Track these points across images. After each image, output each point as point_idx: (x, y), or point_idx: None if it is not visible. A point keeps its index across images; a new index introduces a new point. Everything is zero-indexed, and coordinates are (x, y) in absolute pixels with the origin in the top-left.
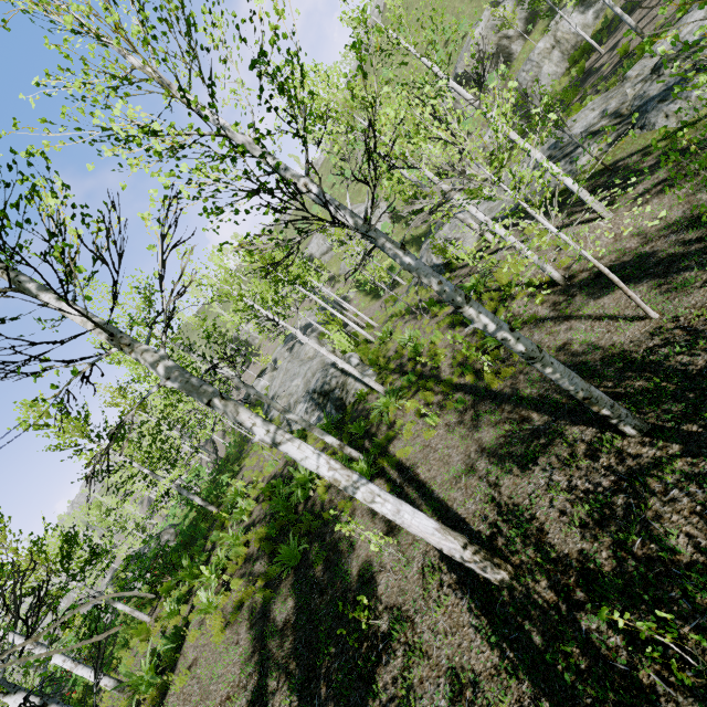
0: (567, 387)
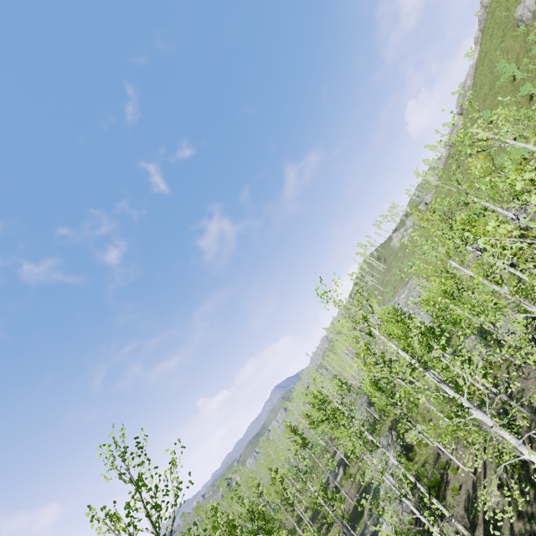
0: None
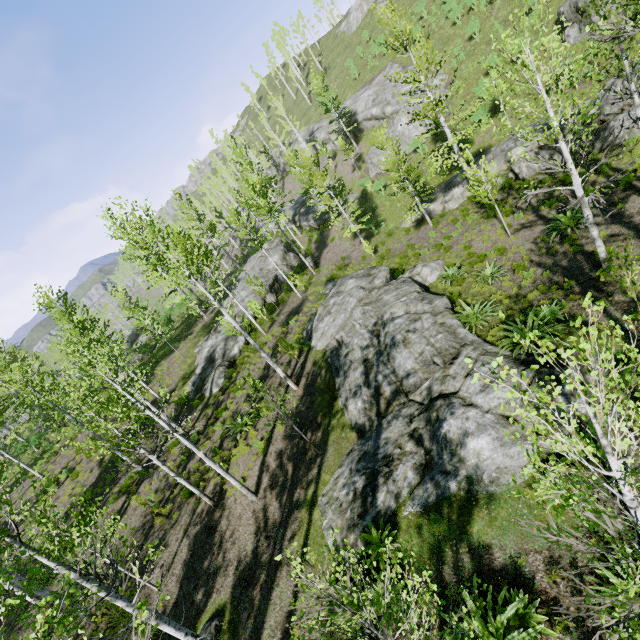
0: None
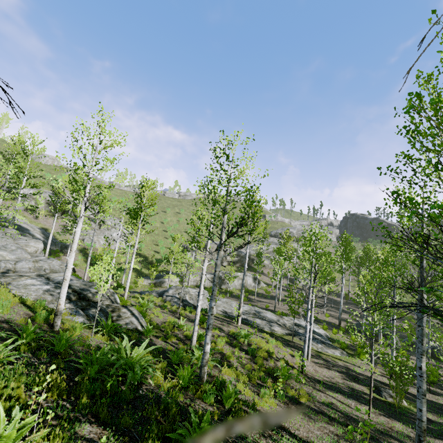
0: (424, 419)
